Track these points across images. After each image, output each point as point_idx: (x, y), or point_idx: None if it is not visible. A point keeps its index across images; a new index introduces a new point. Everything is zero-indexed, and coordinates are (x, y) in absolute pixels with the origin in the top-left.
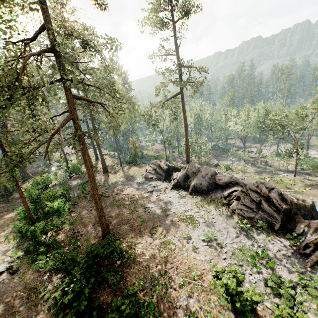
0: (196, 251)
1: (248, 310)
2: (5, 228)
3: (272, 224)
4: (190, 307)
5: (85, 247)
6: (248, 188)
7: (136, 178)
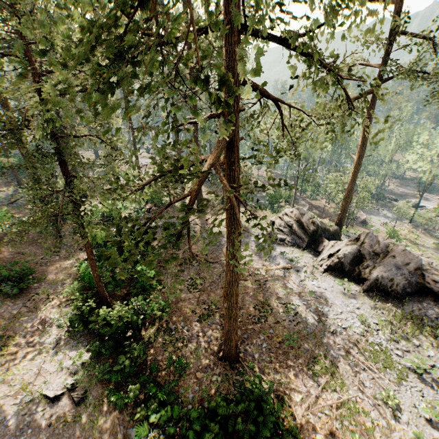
0: None
1: None
2: (58, 289)
3: None
4: None
5: (193, 371)
6: None
7: (254, 232)
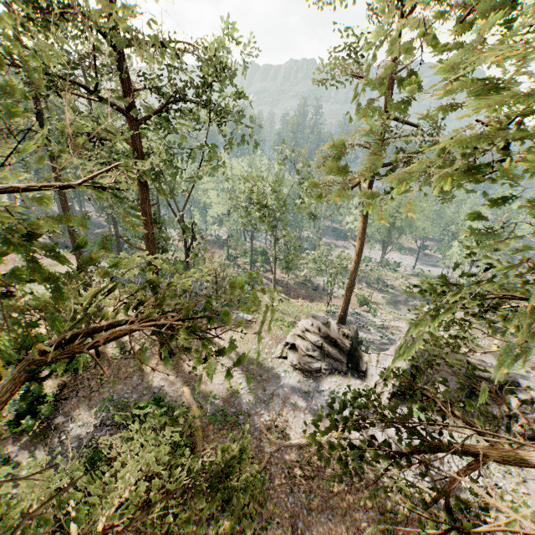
0: None
1: None
2: None
3: None
4: None
5: None
6: None
7: (273, 369)
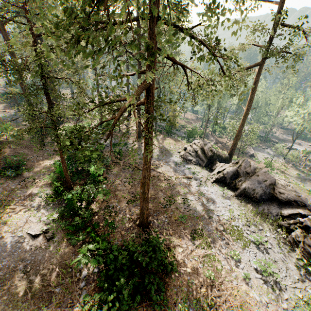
0: (247, 283)
1: None
2: (41, 177)
3: None
4: None
5: (119, 230)
6: None
7: (172, 154)
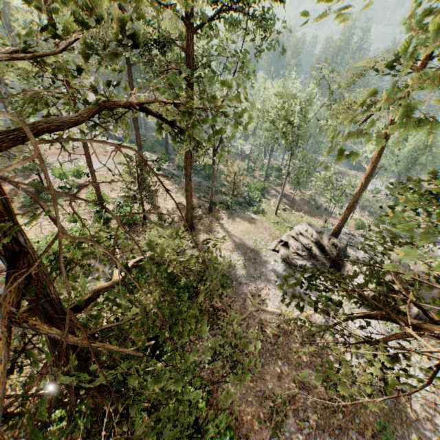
0: None
1: None
2: None
3: None
4: None
5: None
6: None
7: (265, 257)
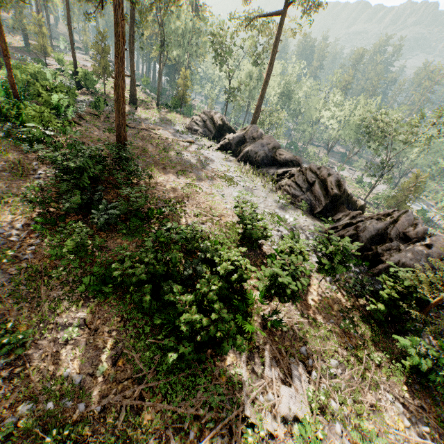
0: (223, 201)
1: (255, 235)
2: None
3: (314, 207)
4: (199, 229)
5: None
6: (308, 167)
7: (175, 125)
